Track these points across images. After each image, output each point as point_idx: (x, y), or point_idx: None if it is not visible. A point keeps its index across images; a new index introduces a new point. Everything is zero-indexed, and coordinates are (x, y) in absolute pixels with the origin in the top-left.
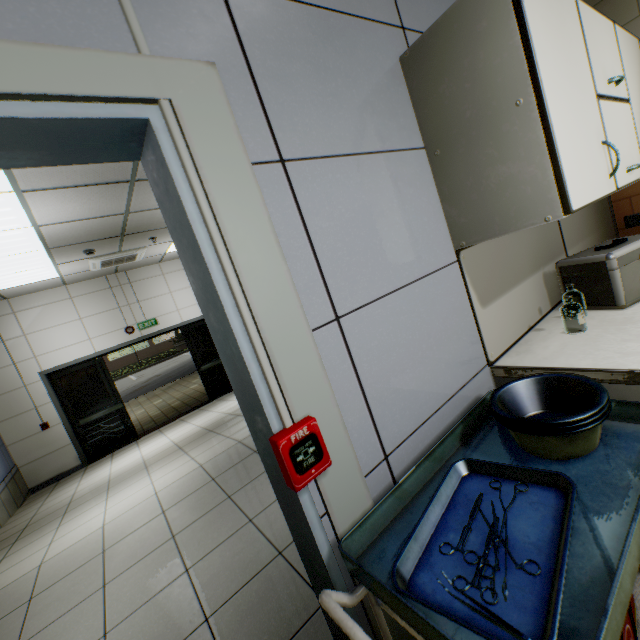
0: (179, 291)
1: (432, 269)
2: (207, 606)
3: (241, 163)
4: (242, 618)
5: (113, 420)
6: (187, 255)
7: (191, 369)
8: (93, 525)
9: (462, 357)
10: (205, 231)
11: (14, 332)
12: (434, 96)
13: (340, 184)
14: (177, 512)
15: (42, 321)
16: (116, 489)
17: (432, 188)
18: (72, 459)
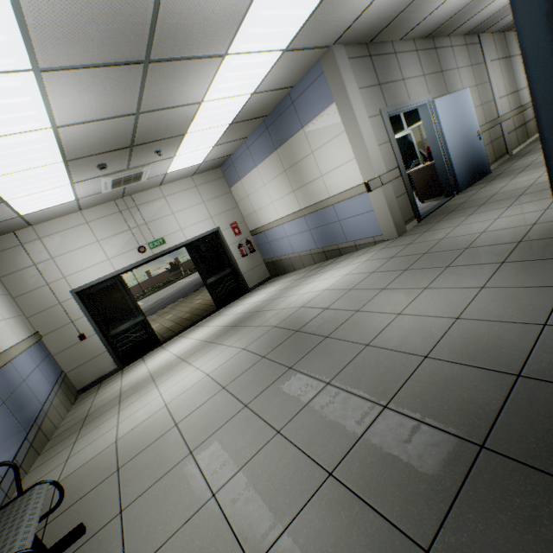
0: (180, 212)
1: None
2: (323, 462)
3: None
4: (377, 470)
5: (138, 330)
6: None
7: (190, 290)
8: (154, 406)
9: None
10: None
11: (43, 256)
12: None
13: None
14: (239, 386)
15: (65, 245)
16: (162, 379)
17: None
18: (109, 364)
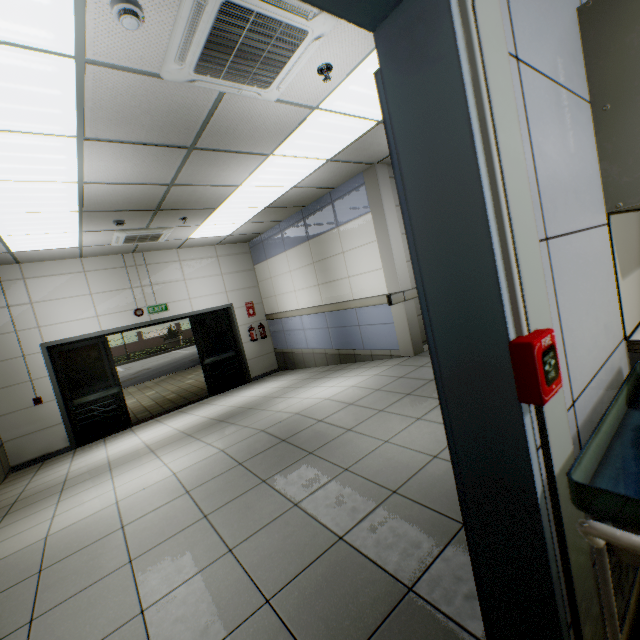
0: (193, 280)
1: (594, 223)
2: (265, 587)
3: (501, 40)
4: (312, 601)
5: (108, 404)
6: (420, 136)
7: (184, 365)
8: (103, 501)
9: (611, 322)
10: (472, 97)
11: (21, 298)
12: (616, 47)
13: (547, 105)
14: (204, 493)
15: (51, 291)
16: (121, 469)
17: (593, 144)
18: (61, 440)
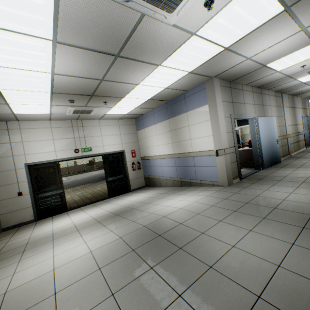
0: (106, 136)
1: None
2: None
3: None
4: None
5: (56, 198)
6: None
7: (96, 179)
8: (45, 266)
9: None
10: None
11: (17, 139)
12: None
13: None
14: (111, 271)
15: (33, 136)
16: (59, 241)
17: None
18: (29, 215)
